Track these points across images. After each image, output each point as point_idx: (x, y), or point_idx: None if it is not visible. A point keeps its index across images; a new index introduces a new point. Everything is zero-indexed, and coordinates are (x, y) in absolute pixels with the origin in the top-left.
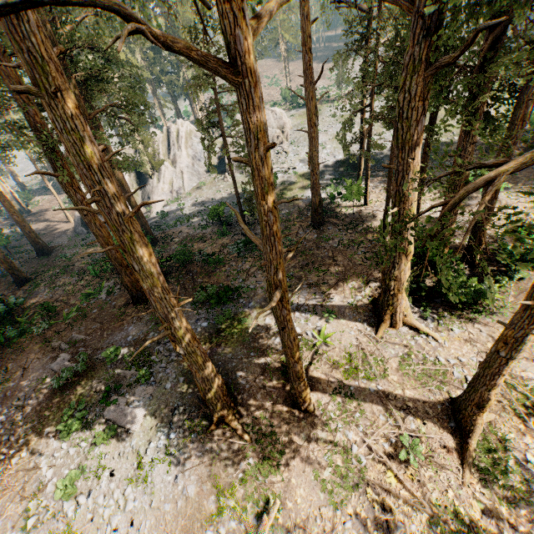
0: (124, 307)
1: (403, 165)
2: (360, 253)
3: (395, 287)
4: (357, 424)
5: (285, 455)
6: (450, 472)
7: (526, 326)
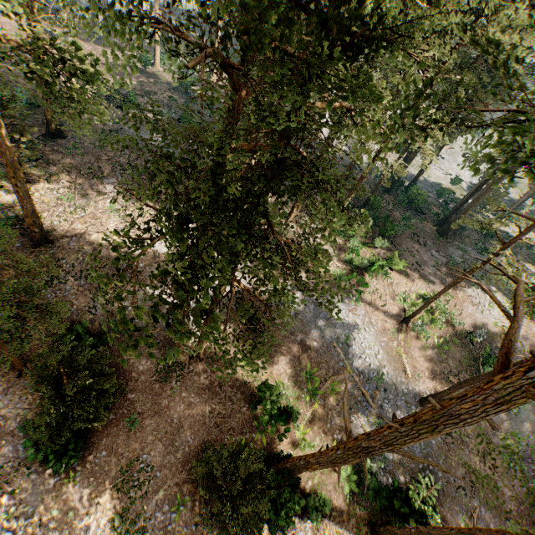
0: (434, 235)
1: None
2: (522, 252)
3: None
4: None
5: None
6: None
7: None
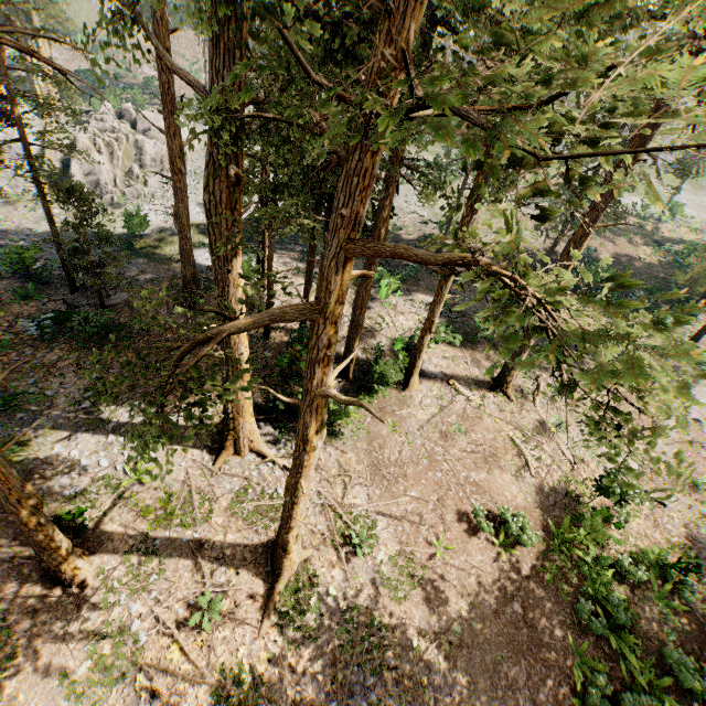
0: None
1: (220, 275)
2: None
3: (233, 410)
4: (149, 590)
5: (19, 659)
6: (248, 626)
7: (295, 475)
